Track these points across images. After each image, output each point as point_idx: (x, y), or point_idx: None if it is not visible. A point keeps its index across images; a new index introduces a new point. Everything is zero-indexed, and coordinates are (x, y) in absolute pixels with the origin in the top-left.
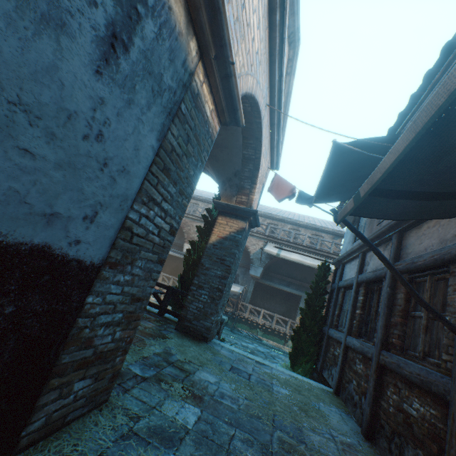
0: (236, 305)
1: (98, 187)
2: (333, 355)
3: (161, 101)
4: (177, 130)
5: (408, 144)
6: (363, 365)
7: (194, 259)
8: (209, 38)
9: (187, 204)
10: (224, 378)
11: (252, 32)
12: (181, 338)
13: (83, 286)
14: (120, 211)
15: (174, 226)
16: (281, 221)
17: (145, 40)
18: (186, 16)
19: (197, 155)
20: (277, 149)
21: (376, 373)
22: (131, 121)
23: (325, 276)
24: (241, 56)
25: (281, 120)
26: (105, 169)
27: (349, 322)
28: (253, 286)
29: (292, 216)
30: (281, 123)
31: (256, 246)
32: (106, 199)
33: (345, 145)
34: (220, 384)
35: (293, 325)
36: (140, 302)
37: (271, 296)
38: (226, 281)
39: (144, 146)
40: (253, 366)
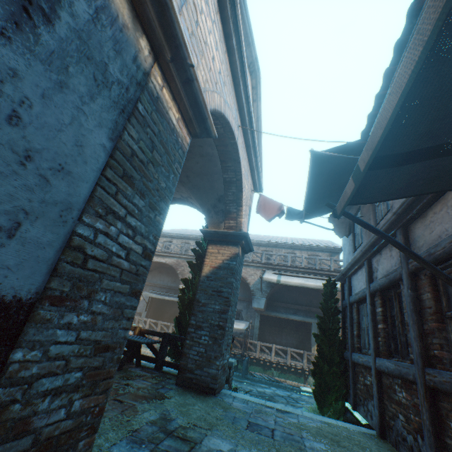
0: (244, 344)
1: (18, 188)
2: (365, 386)
3: (109, 94)
4: (137, 133)
5: (418, 61)
6: (406, 391)
7: (189, 297)
8: (162, 38)
9: (163, 221)
10: (240, 442)
11: (211, 51)
12: (183, 395)
13: (2, 334)
14: (62, 223)
15: (148, 248)
16: (275, 247)
17: (77, 19)
18: (130, 11)
19: (167, 166)
20: (257, 170)
21: (427, 400)
22: (66, 109)
23: (333, 294)
24: (203, 71)
25: (256, 141)
26: (28, 163)
27: (373, 340)
28: (258, 320)
29: (285, 240)
30: (256, 144)
31: (255, 275)
32: (35, 205)
33: (323, 152)
34: (236, 451)
35: (310, 358)
36: (110, 351)
37: (279, 329)
38: (227, 315)
39: (91, 143)
40: (274, 417)
